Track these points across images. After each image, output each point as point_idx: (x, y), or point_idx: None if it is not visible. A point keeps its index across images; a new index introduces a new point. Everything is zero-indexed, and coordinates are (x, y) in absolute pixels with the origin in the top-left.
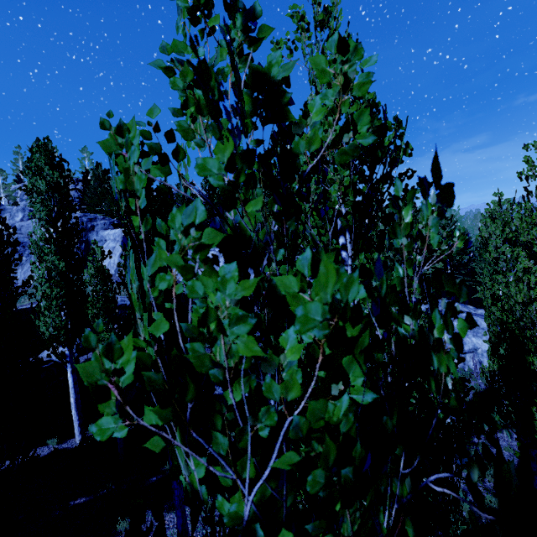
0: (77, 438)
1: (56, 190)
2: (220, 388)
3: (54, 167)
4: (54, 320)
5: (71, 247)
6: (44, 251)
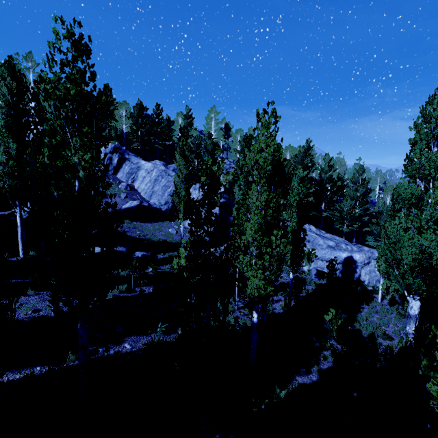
0: (21, 256)
1: (14, 95)
2: (122, 248)
3: (14, 78)
4: (8, 181)
5: (24, 136)
6: (4, 135)
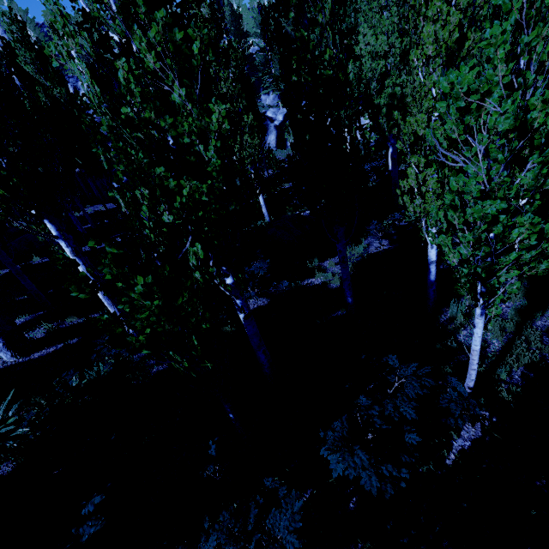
0: None
1: None
2: None
3: None
4: None
5: None
6: None
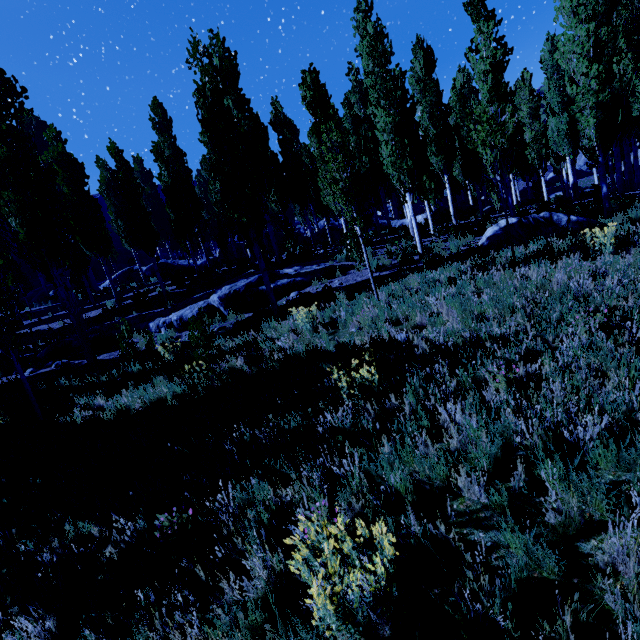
0: None
1: None
2: None
3: None
4: None
5: None
6: None
